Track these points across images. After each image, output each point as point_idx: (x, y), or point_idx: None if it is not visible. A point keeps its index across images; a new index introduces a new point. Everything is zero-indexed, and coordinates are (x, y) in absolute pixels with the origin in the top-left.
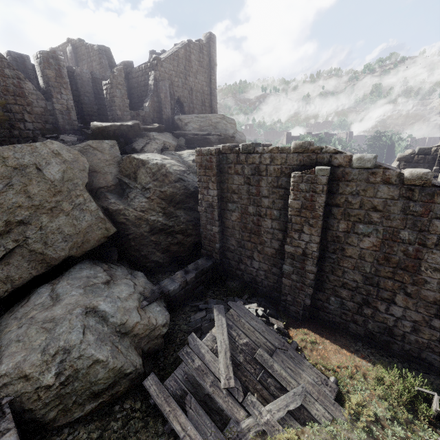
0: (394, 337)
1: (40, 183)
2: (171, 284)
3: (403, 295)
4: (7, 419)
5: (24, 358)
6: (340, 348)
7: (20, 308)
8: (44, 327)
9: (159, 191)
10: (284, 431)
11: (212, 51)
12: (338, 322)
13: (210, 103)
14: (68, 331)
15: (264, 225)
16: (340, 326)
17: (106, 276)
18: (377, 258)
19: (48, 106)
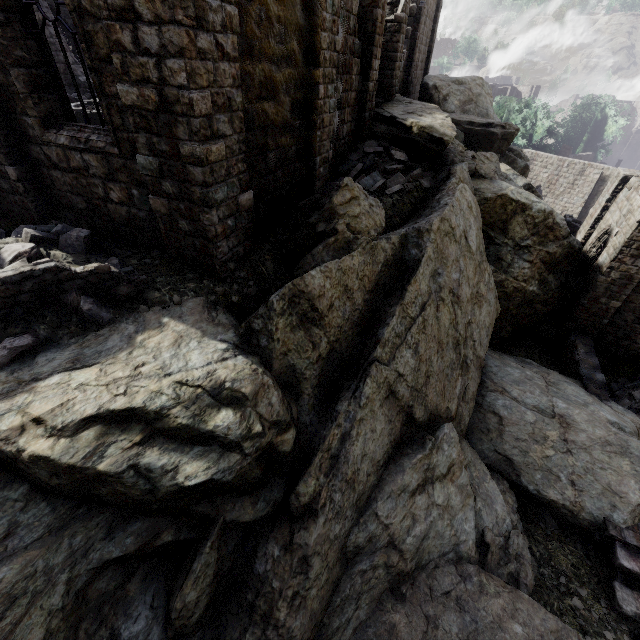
0: None
1: (470, 260)
2: (597, 375)
3: None
4: None
5: None
6: None
7: (504, 427)
8: (610, 451)
9: (545, 252)
10: None
11: None
12: None
13: (429, 38)
14: None
15: None
16: None
17: (536, 374)
18: None
19: (359, 85)
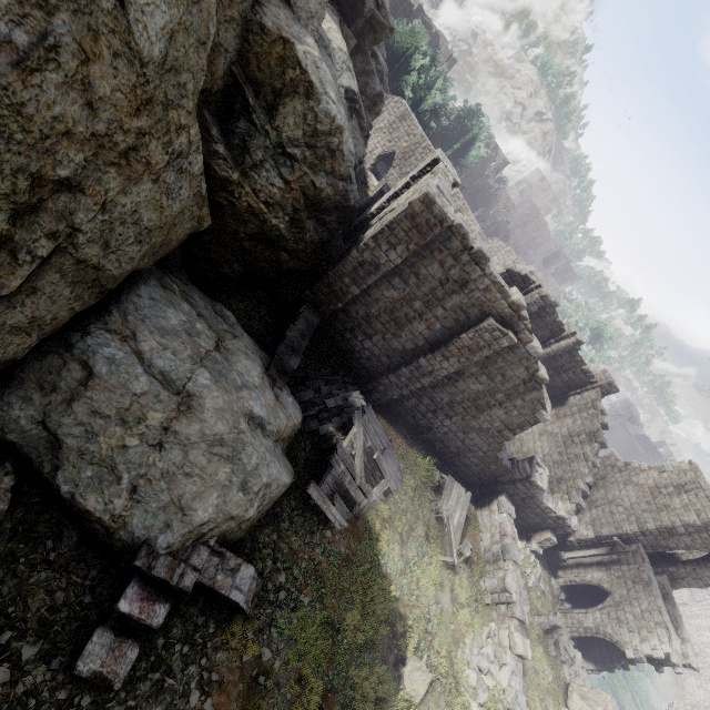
0: (429, 432)
1: (118, 60)
2: (293, 358)
3: (460, 418)
4: (230, 557)
5: (222, 500)
6: (397, 434)
7: (86, 389)
8: (216, 454)
9: (311, 181)
10: (380, 503)
11: None
12: (401, 412)
13: None
14: (265, 464)
15: (416, 325)
16: (400, 415)
17: (211, 332)
18: (471, 397)
19: None
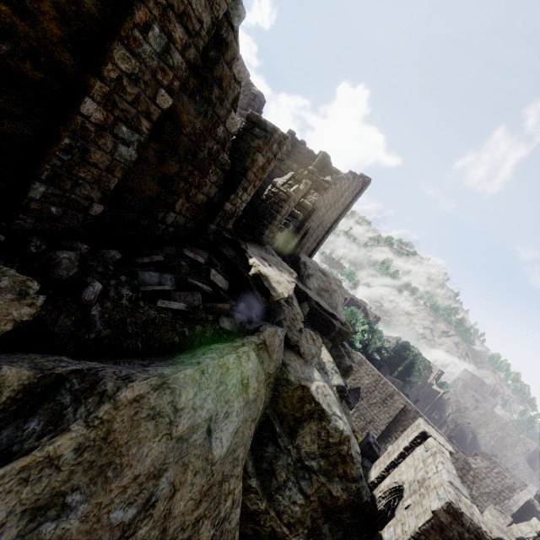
0: None
1: (196, 475)
2: None
3: None
4: None
5: None
6: None
7: None
8: None
9: (328, 490)
10: None
11: (358, 196)
12: None
13: (319, 239)
14: None
15: None
16: None
17: None
18: None
19: (216, 196)
